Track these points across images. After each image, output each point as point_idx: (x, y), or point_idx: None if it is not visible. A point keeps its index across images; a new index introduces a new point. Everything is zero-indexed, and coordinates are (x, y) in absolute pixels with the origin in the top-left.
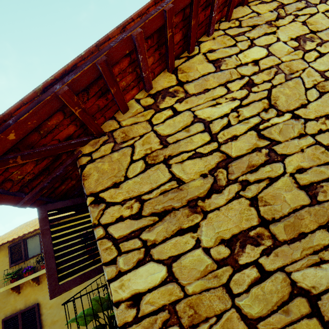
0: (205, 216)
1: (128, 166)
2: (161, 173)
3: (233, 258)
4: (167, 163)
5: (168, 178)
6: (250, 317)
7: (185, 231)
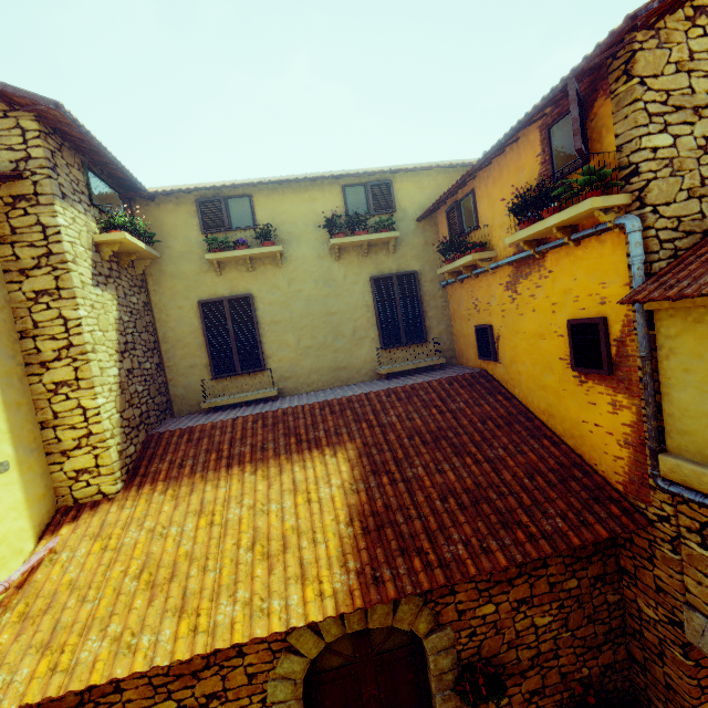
0: (700, 120)
1: (665, 65)
2: (684, 80)
3: (705, 148)
4: (689, 75)
5: (687, 86)
6: (703, 177)
7: (687, 124)
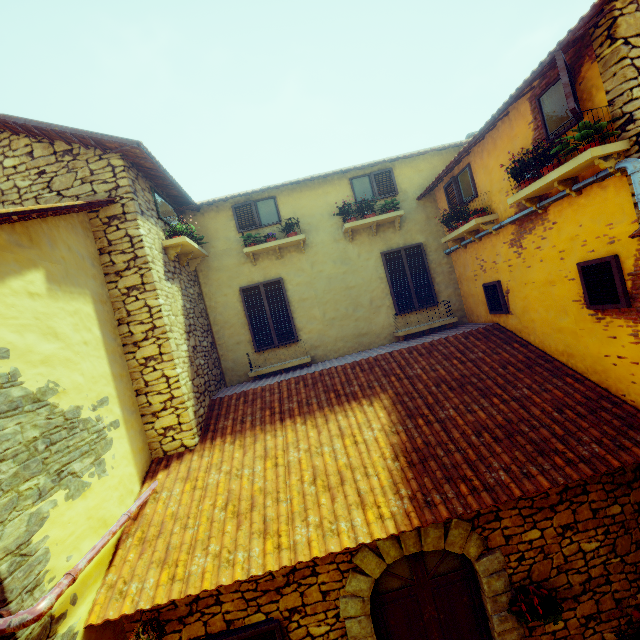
0: None
1: None
2: None
3: None
4: None
5: None
6: None
7: None
